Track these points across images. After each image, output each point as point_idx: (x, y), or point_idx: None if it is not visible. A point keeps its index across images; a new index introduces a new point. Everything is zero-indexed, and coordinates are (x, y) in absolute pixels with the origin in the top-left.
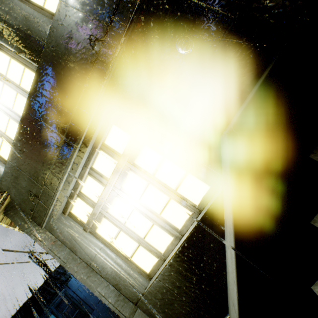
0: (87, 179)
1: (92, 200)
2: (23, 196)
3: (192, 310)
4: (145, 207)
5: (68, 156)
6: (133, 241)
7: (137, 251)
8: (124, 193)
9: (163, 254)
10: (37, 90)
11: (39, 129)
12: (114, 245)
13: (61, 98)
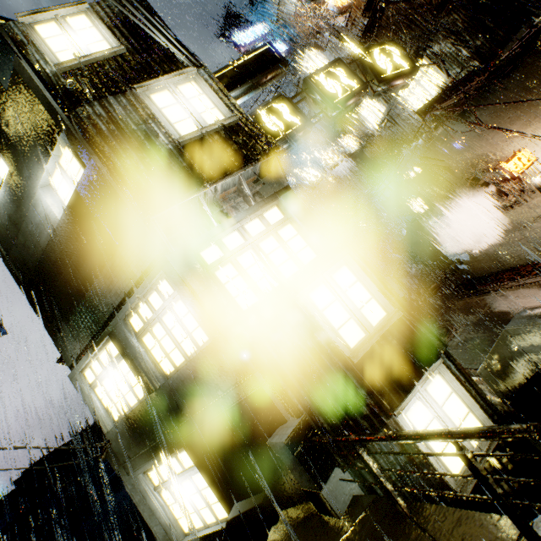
0: (163, 465)
1: (163, 477)
2: (120, 450)
3: None
4: (193, 501)
5: (154, 454)
6: (182, 512)
7: (182, 518)
8: (183, 486)
9: (196, 528)
10: (144, 408)
11: (140, 427)
12: (170, 507)
13: (158, 423)
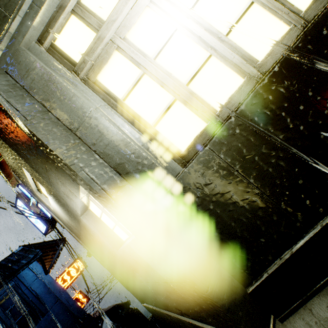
0: None
1: (99, 19)
2: None
3: (266, 205)
4: (201, 23)
5: None
6: (166, 93)
7: (169, 111)
8: None
9: (219, 112)
10: None
11: None
12: (126, 104)
13: None
